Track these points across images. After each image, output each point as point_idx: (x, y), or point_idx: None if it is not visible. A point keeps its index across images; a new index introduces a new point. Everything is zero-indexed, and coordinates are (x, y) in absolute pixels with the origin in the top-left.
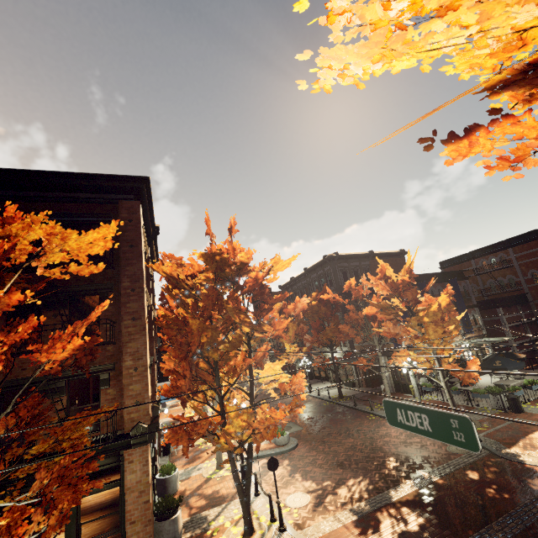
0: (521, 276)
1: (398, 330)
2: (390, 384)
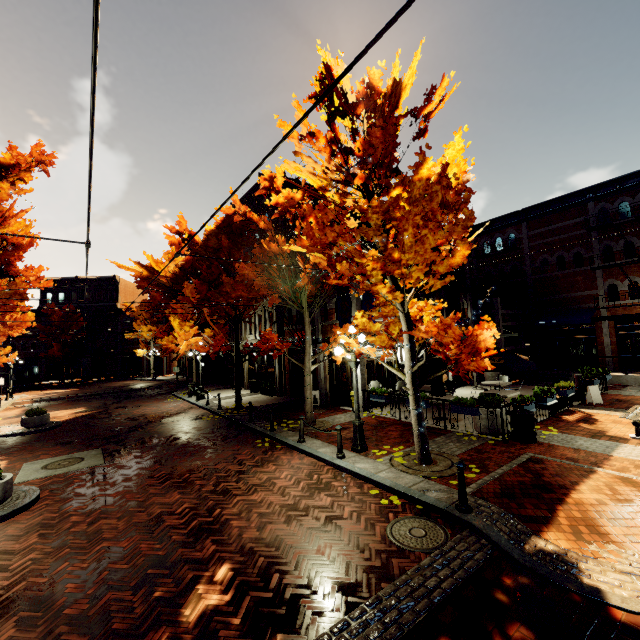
0: (529, 262)
1: (333, 237)
2: (324, 391)
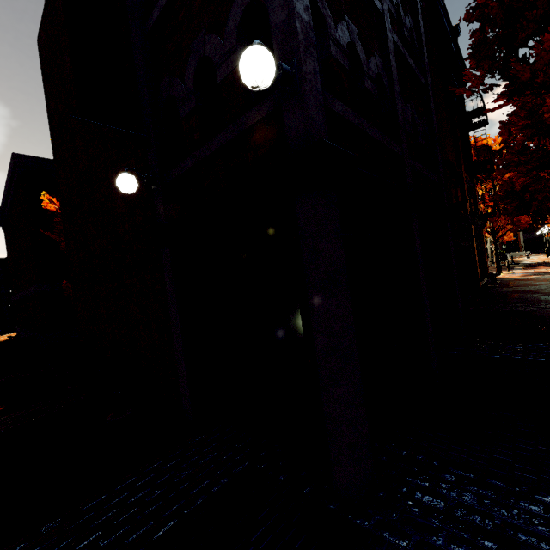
0: None
1: None
2: None
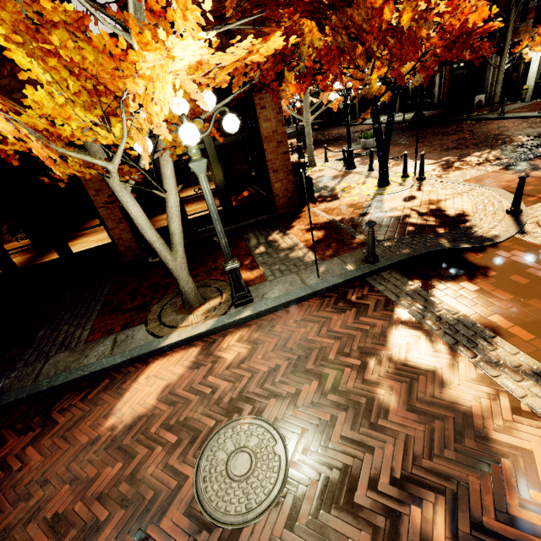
0: None
1: None
2: (488, 95)
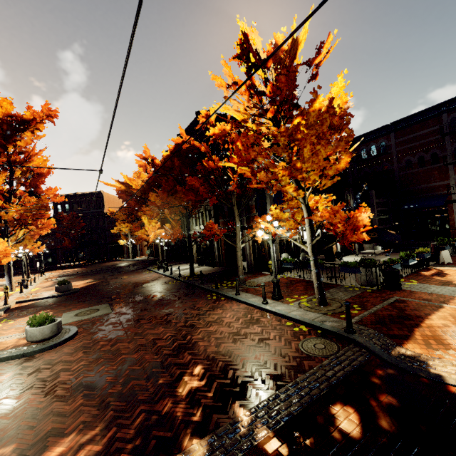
0: (396, 163)
1: (254, 155)
2: (250, 262)
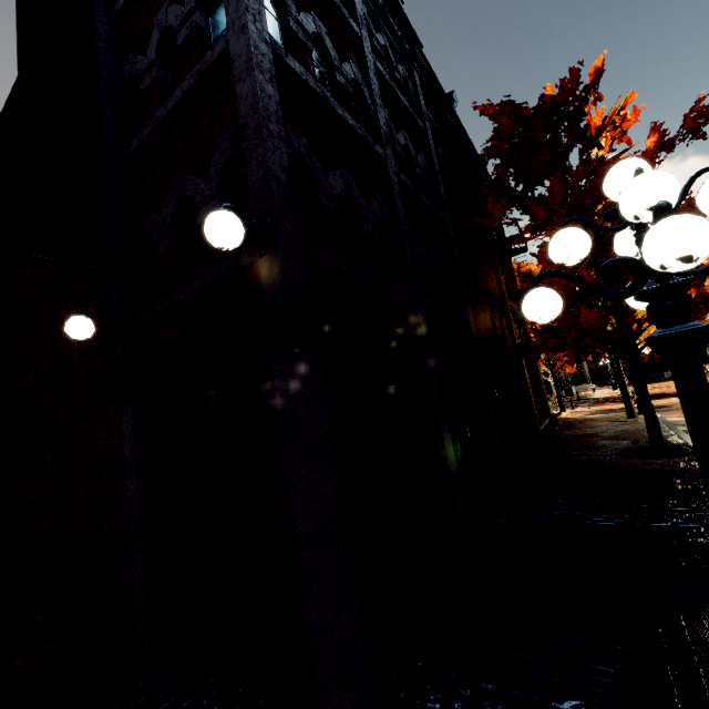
0: None
1: None
2: None
